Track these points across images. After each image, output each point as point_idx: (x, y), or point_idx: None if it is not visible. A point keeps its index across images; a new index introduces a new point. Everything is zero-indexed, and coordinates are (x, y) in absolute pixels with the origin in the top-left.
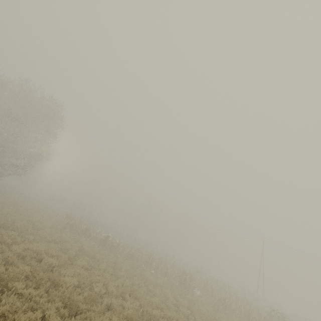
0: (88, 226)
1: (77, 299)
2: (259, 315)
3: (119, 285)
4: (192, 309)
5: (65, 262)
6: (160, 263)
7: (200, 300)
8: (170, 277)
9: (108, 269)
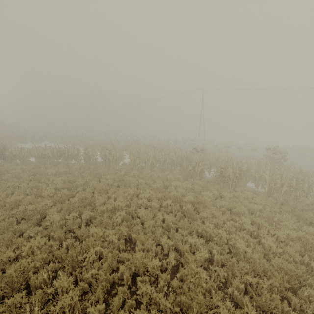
0: None
1: None
2: (177, 157)
3: None
4: (89, 184)
5: None
6: (77, 151)
7: (117, 168)
8: (93, 159)
9: None
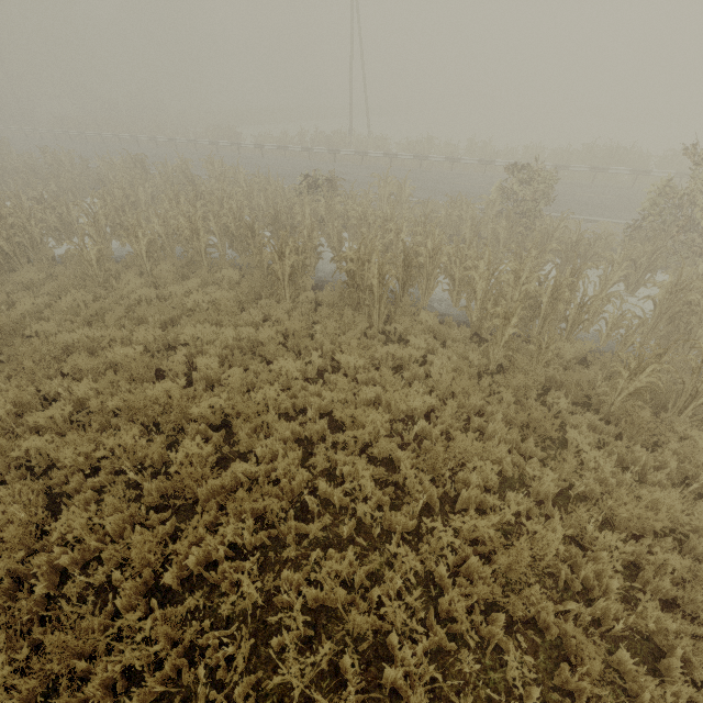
0: None
1: None
2: (239, 220)
3: None
4: None
5: None
6: None
7: (25, 282)
8: None
9: None
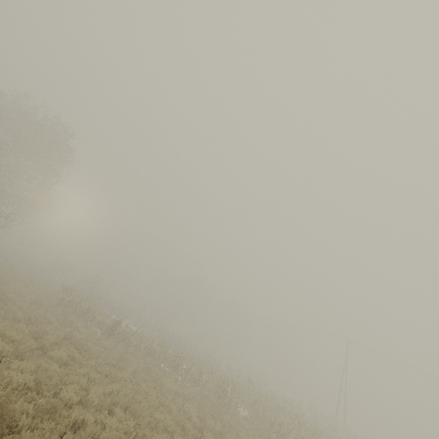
0: (93, 306)
1: (22, 409)
2: None
3: (113, 393)
4: (225, 437)
5: (26, 350)
6: (192, 365)
7: (243, 424)
8: (204, 387)
9: (102, 367)
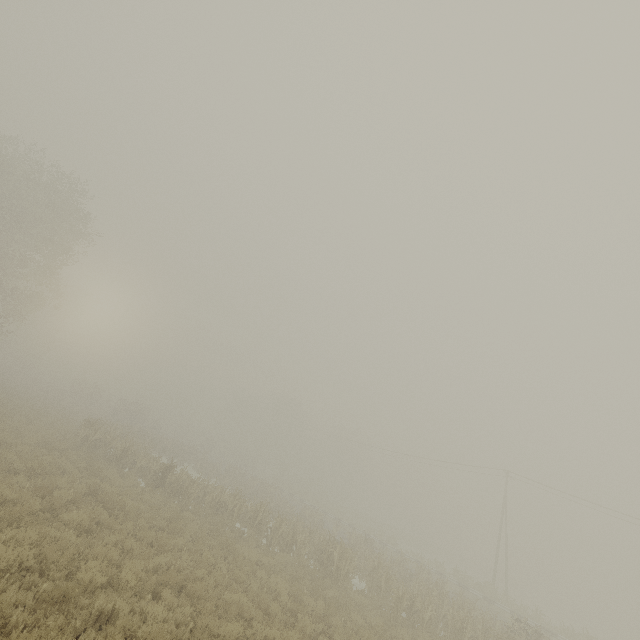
0: (132, 446)
1: (14, 599)
2: (485, 631)
3: (162, 568)
4: (331, 621)
5: (24, 513)
6: (280, 522)
7: (357, 601)
8: (300, 552)
9: (144, 532)
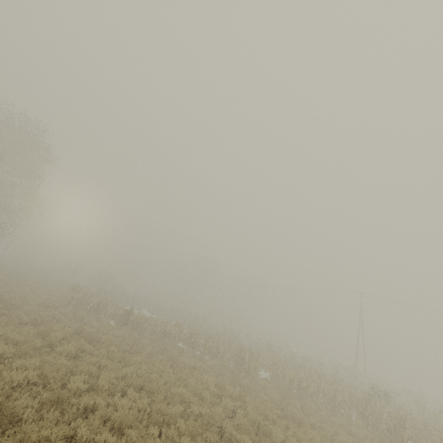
0: (104, 300)
1: (25, 404)
2: (351, 396)
3: (128, 376)
4: (245, 399)
5: (29, 349)
6: (207, 340)
7: (263, 385)
8: (223, 358)
9: (114, 354)
